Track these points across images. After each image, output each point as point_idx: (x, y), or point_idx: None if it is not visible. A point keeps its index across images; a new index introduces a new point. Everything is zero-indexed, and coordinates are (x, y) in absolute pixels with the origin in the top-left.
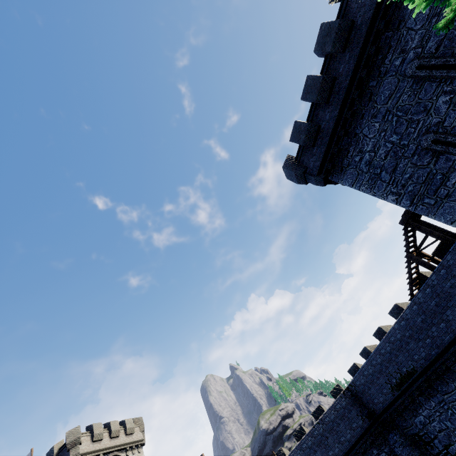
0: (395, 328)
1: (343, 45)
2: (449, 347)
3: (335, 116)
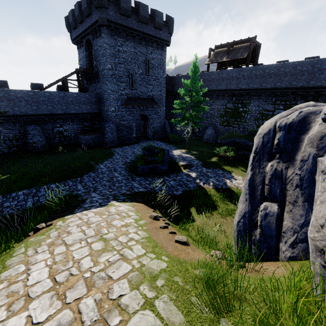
0: (23, 91)
1: (156, 27)
2: (41, 115)
3: (134, 27)
